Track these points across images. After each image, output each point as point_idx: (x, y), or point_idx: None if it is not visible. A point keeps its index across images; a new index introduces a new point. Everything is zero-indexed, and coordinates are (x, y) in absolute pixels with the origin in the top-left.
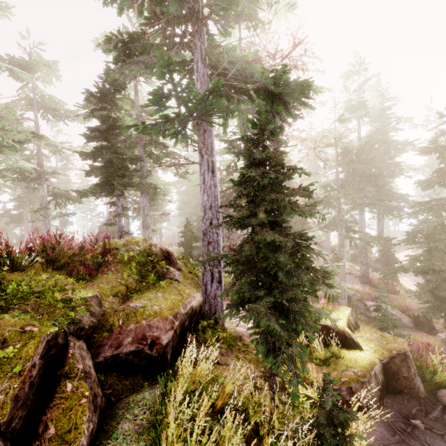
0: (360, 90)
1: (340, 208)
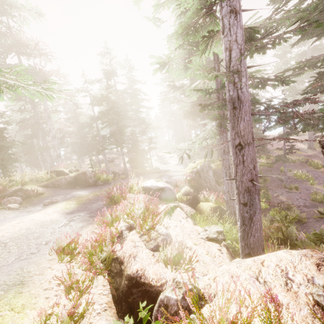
0: (110, 64)
1: (98, 128)
